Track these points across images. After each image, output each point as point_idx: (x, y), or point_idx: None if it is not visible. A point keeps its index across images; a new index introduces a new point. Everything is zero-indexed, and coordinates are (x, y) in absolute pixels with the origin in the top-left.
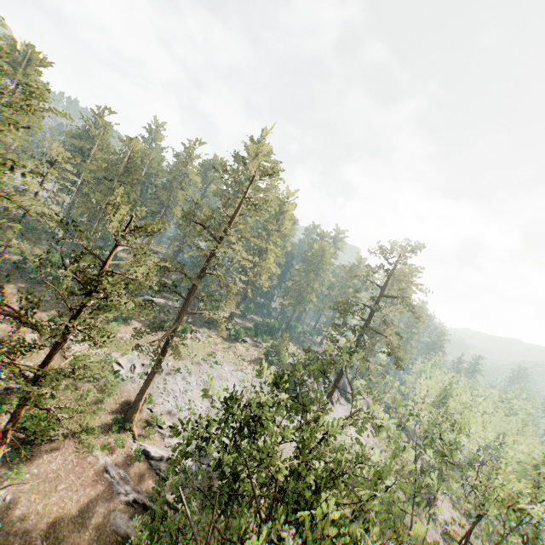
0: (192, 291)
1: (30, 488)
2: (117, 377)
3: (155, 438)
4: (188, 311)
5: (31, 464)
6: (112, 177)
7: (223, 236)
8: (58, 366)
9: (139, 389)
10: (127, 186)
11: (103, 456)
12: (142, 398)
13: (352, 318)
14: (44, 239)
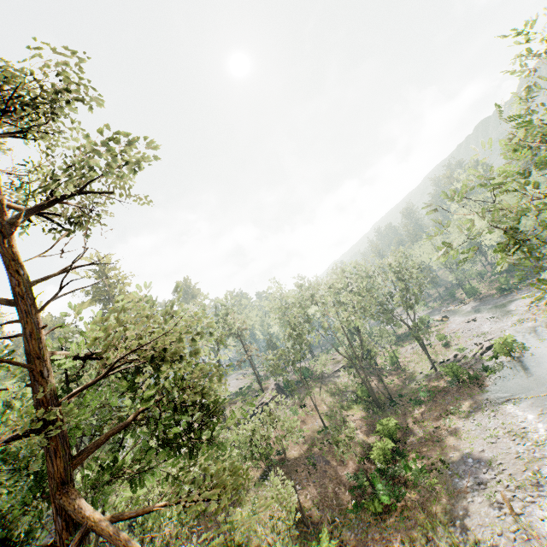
0: None
1: None
2: None
3: None
4: None
5: None
6: None
7: None
8: None
9: None
10: None
11: None
12: None
13: None
14: None
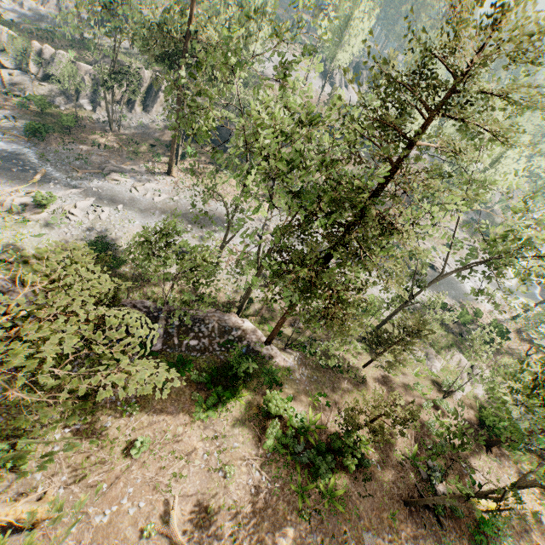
0: None
1: None
2: None
3: None
4: None
5: None
6: None
7: None
8: None
9: None
10: None
11: None
12: None
13: None
14: None
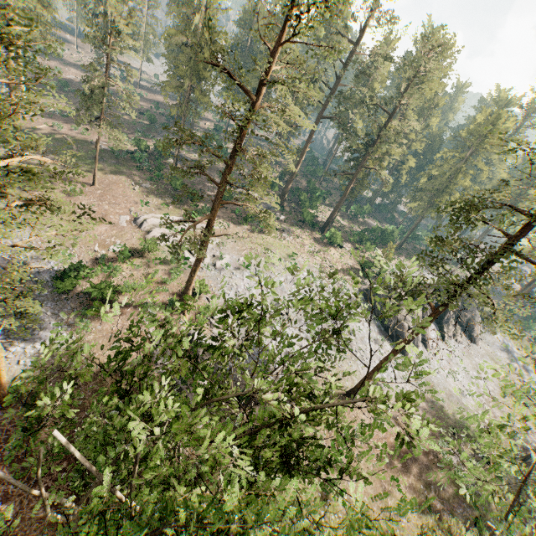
0: (224, 175)
1: (92, 339)
2: (185, 264)
3: (204, 325)
4: (223, 201)
5: (98, 321)
6: (192, 42)
7: (248, 83)
8: (20, 244)
9: (203, 278)
10: (205, 50)
11: (153, 329)
12: (190, 288)
13: (473, 229)
14: (163, 132)
